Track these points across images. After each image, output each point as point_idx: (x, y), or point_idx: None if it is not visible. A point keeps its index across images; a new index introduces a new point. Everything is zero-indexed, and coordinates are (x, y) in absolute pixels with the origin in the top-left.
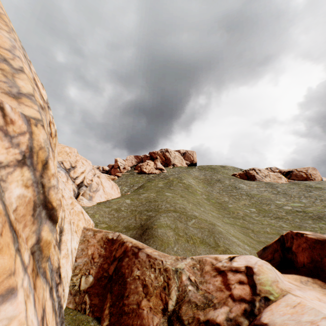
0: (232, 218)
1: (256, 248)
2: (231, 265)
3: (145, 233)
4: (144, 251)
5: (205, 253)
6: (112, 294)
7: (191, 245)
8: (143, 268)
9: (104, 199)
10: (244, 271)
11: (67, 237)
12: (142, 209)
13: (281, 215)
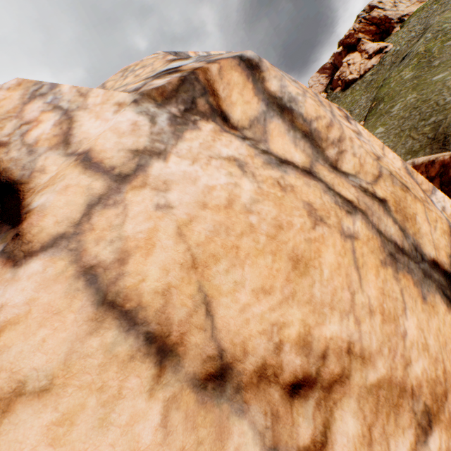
0: None
1: None
2: None
3: (448, 142)
4: None
5: None
6: None
7: None
8: None
9: None
10: None
11: None
12: (412, 123)
13: None
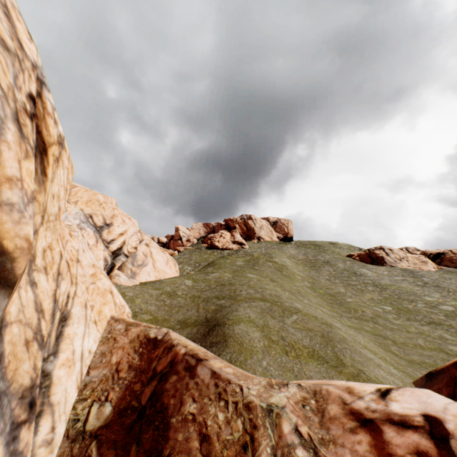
0: (354, 318)
1: (410, 374)
2: (387, 408)
3: (213, 333)
4: (208, 364)
5: (319, 376)
6: (140, 447)
7: (293, 360)
8: (203, 399)
9: (154, 279)
10: (423, 426)
11: (76, 329)
12: (210, 294)
13: (438, 319)
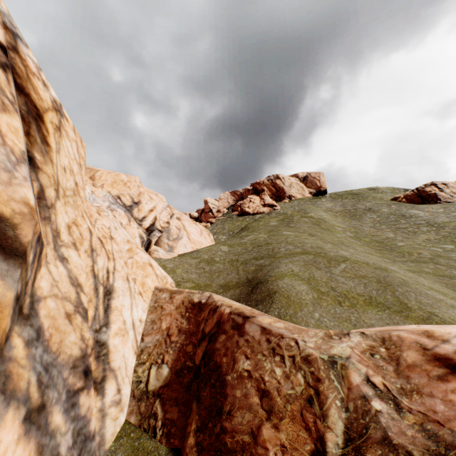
0: (410, 262)
1: None
2: None
3: (256, 292)
4: (256, 321)
5: (381, 323)
6: (200, 405)
7: (348, 309)
8: (256, 356)
9: (191, 250)
10: None
11: (122, 301)
12: (248, 256)
13: None
